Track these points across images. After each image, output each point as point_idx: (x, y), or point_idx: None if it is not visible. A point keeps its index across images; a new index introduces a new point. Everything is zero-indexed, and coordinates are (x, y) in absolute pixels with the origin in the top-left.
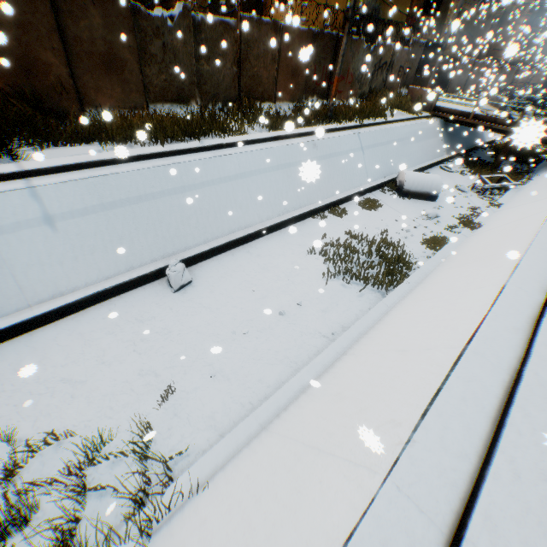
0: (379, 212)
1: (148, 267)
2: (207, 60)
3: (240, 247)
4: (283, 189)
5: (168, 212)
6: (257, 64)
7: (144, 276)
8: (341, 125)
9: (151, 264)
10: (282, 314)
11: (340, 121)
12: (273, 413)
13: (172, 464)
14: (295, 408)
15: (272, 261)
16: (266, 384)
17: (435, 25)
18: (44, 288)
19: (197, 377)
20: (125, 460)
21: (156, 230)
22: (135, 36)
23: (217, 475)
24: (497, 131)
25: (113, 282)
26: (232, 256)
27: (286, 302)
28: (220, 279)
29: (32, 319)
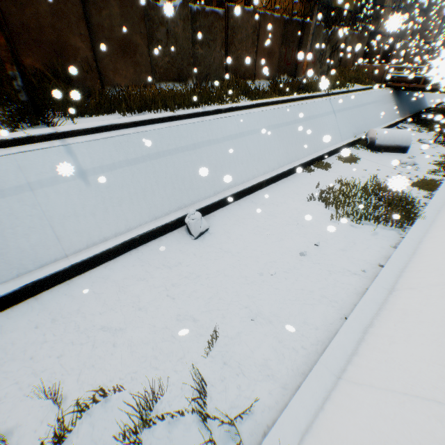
0: (358, 164)
1: (168, 217)
2: (201, 45)
3: (244, 198)
4: (275, 146)
5: (182, 167)
6: (240, 47)
7: (166, 225)
8: (313, 94)
9: (171, 214)
10: (303, 255)
11: (312, 91)
12: (342, 359)
13: (236, 425)
14: (371, 352)
15: (276, 208)
16: (312, 326)
17: (372, 17)
18: (79, 238)
19: (236, 321)
20: (181, 420)
21: (173, 183)
22: (145, 23)
23: (308, 443)
24: None
25: (139, 231)
26: (239, 206)
27: (303, 244)
28: (233, 226)
29: (69, 268)
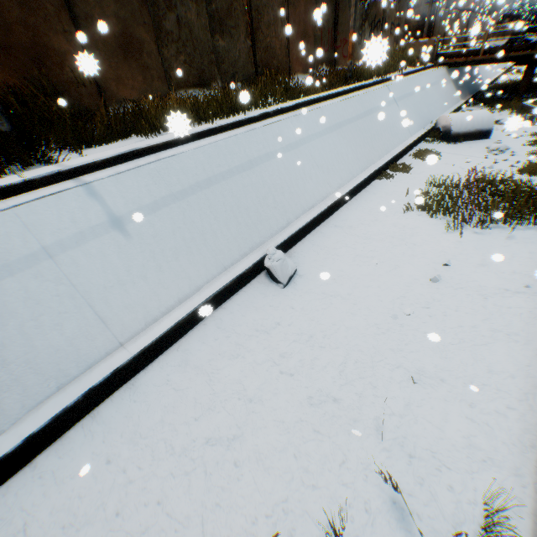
0: (440, 160)
1: (241, 264)
2: (220, 34)
3: (324, 223)
4: (342, 152)
5: (243, 194)
6: (269, 34)
7: (242, 276)
8: (365, 82)
9: (243, 260)
10: (437, 281)
11: (365, 78)
12: None
13: None
14: None
15: (369, 229)
16: (502, 374)
17: None
18: (131, 316)
19: (394, 388)
20: None
21: (236, 217)
22: (148, 10)
23: None
24: (512, 60)
25: (210, 291)
26: (321, 235)
27: (427, 267)
28: (325, 261)
29: (130, 361)
